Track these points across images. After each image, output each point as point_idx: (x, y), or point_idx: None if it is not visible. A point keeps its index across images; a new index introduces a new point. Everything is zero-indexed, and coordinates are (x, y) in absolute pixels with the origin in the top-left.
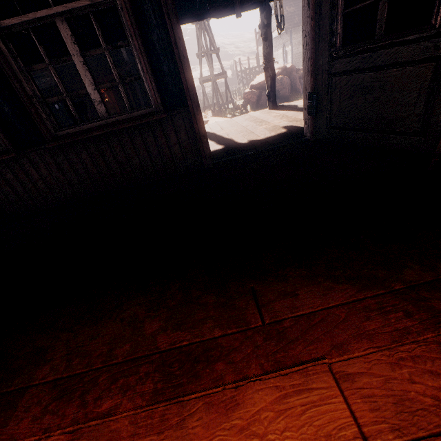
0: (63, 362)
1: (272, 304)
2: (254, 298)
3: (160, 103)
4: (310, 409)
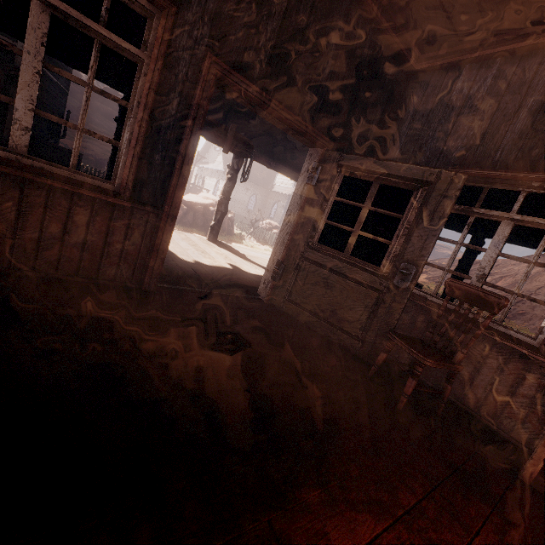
0: None
1: None
2: None
3: (130, 188)
4: None
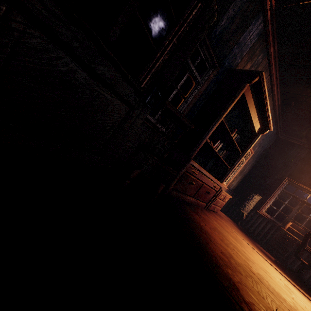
0: None
1: None
2: None
3: None
4: None
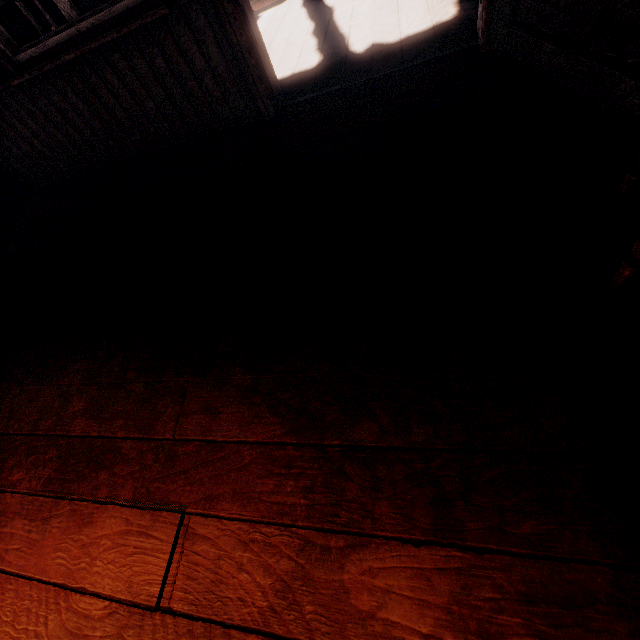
0: (3, 420)
1: (186, 419)
2: (176, 402)
3: None
4: (134, 556)
